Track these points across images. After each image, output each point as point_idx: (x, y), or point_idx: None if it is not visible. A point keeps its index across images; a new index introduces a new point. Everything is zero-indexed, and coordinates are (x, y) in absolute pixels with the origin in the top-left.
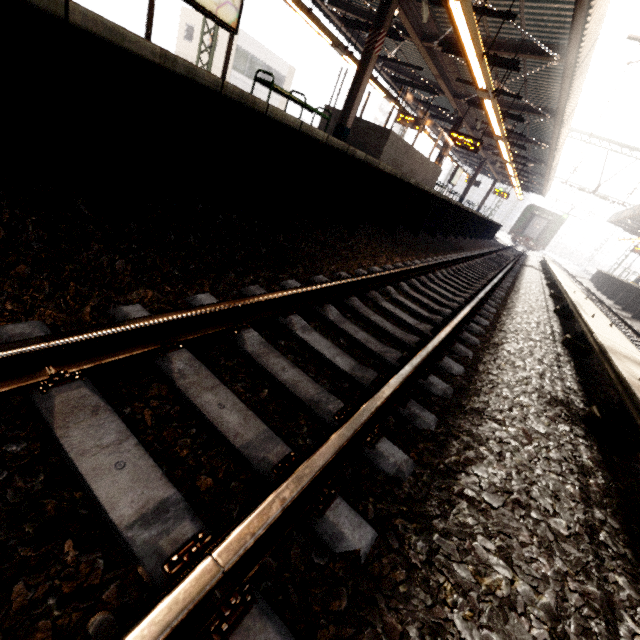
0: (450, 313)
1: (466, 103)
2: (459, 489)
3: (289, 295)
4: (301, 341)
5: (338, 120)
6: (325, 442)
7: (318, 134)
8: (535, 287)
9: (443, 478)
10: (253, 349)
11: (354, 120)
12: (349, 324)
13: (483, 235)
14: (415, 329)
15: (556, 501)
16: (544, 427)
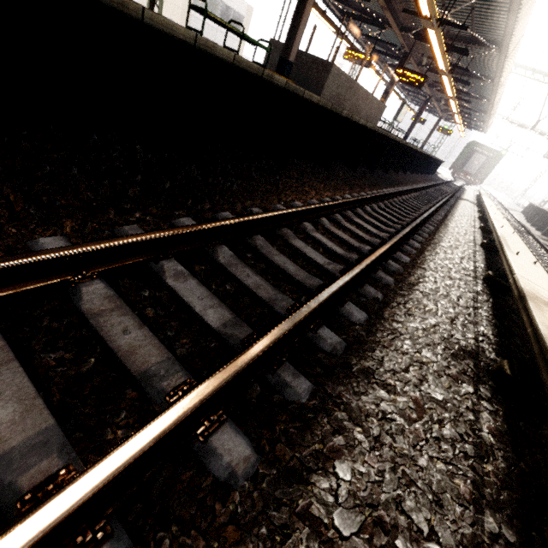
0: (369, 250)
1: (413, 37)
2: (305, 503)
3: (161, 237)
4: (171, 290)
5: (281, 53)
6: (97, 463)
7: (221, 52)
8: (466, 220)
9: (290, 483)
10: (91, 306)
11: (297, 53)
12: (242, 267)
13: (424, 170)
14: (324, 269)
15: (437, 508)
16: (442, 392)
